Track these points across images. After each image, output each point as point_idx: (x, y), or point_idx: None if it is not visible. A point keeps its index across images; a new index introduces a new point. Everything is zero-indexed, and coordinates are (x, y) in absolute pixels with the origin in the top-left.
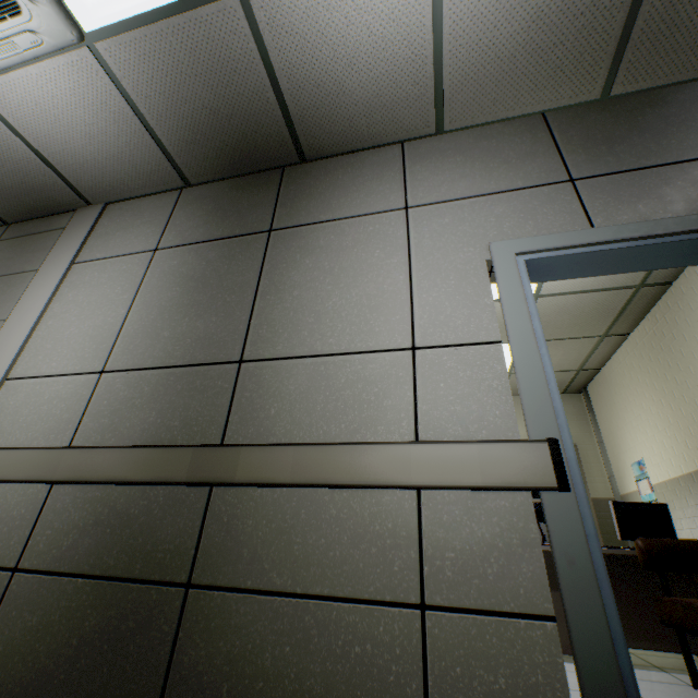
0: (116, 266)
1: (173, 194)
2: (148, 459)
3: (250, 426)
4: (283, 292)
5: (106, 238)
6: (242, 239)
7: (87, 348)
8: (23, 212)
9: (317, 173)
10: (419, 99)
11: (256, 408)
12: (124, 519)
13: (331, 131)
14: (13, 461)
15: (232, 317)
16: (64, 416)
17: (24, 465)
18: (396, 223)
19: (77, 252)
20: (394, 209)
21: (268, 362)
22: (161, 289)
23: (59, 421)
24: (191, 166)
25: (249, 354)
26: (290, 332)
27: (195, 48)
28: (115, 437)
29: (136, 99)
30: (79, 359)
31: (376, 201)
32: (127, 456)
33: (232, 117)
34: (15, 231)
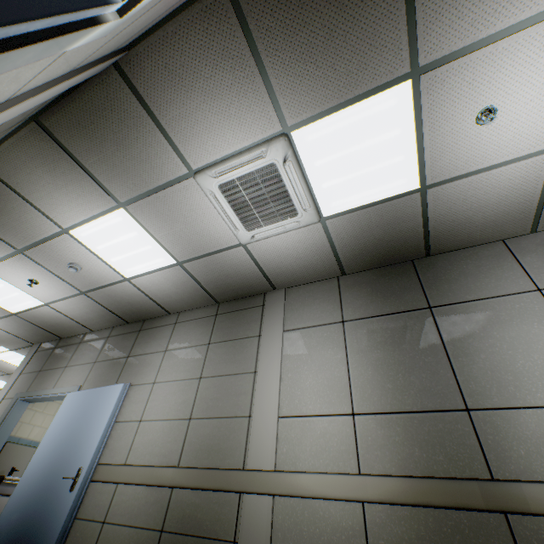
0: (317, 333)
1: (333, 280)
2: (441, 488)
3: (508, 464)
4: (470, 355)
5: (298, 312)
6: (409, 313)
7: (330, 395)
8: (232, 296)
9: (443, 264)
10: (522, 219)
11: (505, 448)
12: (441, 536)
13: (453, 240)
14: (326, 483)
15: (438, 374)
16: (341, 447)
17: (337, 486)
18: (537, 301)
19: (283, 323)
20: (528, 291)
21: (492, 411)
22: (365, 351)
23: (339, 451)
24: (350, 265)
25: (471, 404)
26: (496, 387)
27: (383, 215)
28: (393, 467)
29: (335, 240)
30: (328, 403)
31: (508, 284)
32: (420, 484)
33: (390, 241)
34: (226, 308)
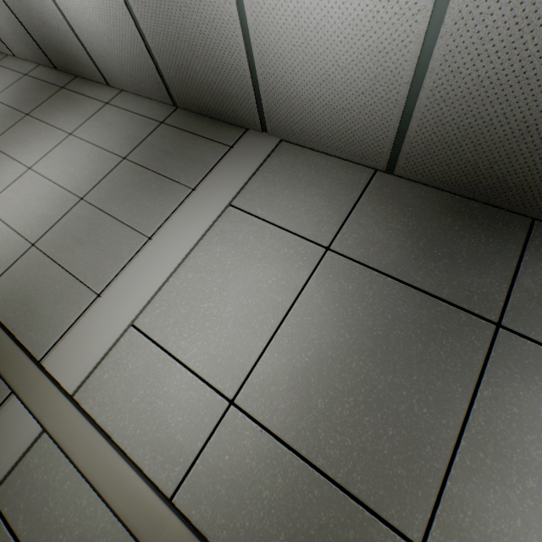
0: (275, 241)
1: (363, 172)
2: None
3: None
4: (507, 463)
5: (271, 189)
6: (451, 311)
7: (221, 347)
8: (196, 105)
9: None
10: None
11: None
12: None
13: None
14: (115, 474)
15: (418, 450)
16: (178, 436)
17: (125, 491)
18: None
19: (237, 192)
20: None
21: None
22: (325, 320)
23: (170, 439)
24: (414, 160)
25: None
26: None
27: None
28: (227, 530)
29: (434, 67)
30: (209, 357)
31: None
32: None
33: None
34: (181, 120)
